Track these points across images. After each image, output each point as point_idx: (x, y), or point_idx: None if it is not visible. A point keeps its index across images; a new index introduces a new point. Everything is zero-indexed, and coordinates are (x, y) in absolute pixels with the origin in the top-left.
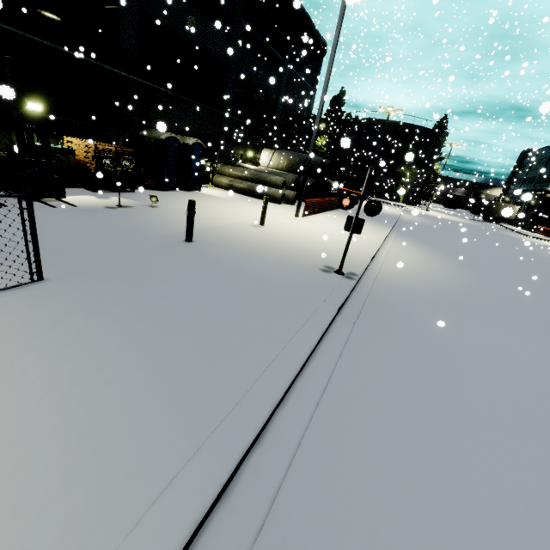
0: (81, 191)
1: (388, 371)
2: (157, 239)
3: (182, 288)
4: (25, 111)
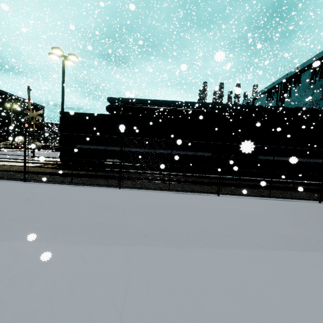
0: None
1: None
2: None
3: None
4: None
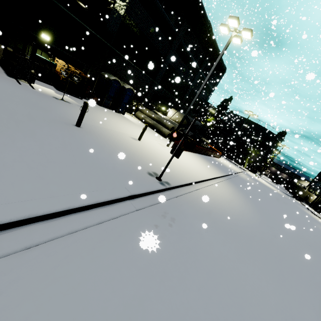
0: (50, 86)
1: (126, 249)
2: (58, 117)
3: (31, 140)
4: (40, 37)
